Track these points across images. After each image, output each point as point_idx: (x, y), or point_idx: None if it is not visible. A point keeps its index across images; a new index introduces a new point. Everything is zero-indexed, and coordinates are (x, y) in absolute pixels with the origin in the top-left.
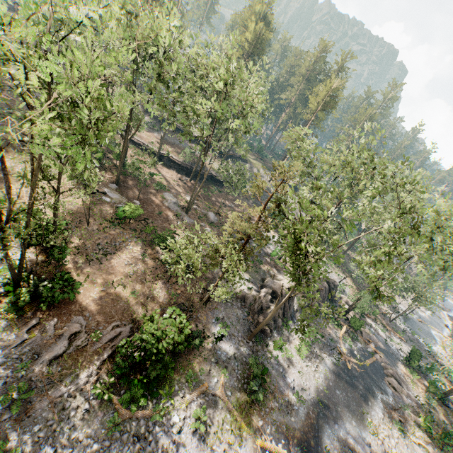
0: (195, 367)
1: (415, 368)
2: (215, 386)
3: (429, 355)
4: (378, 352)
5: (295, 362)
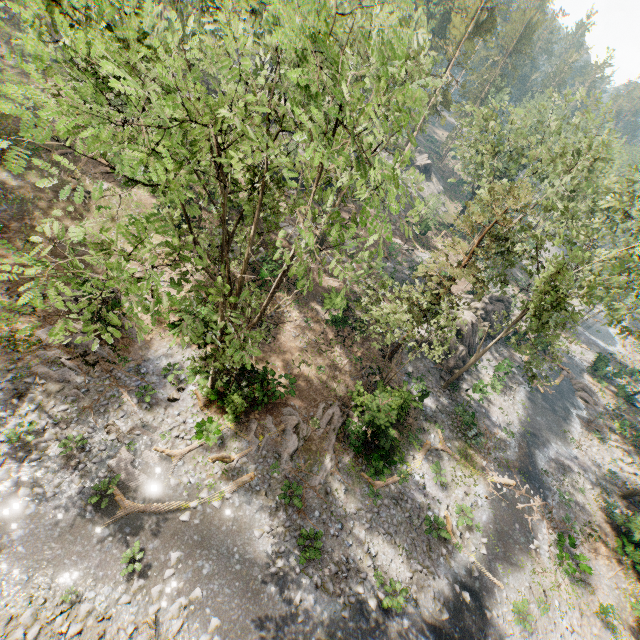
0: (410, 428)
1: (601, 376)
2: (435, 442)
3: (611, 358)
4: (565, 368)
5: (493, 400)
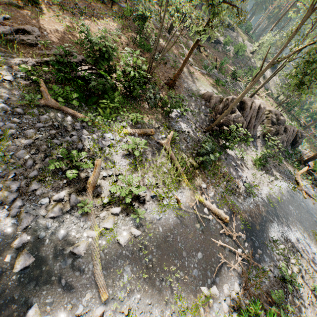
0: (145, 117)
1: None
2: (161, 139)
3: None
4: None
5: (250, 167)
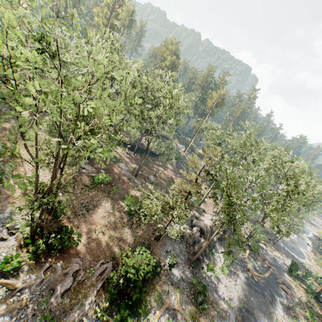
0: (159, 289)
1: (296, 276)
2: (174, 302)
3: (302, 266)
4: (271, 266)
5: (221, 279)
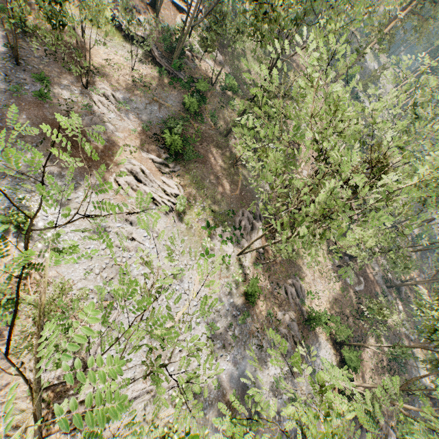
0: None
1: None
2: None
3: None
4: None
5: None
